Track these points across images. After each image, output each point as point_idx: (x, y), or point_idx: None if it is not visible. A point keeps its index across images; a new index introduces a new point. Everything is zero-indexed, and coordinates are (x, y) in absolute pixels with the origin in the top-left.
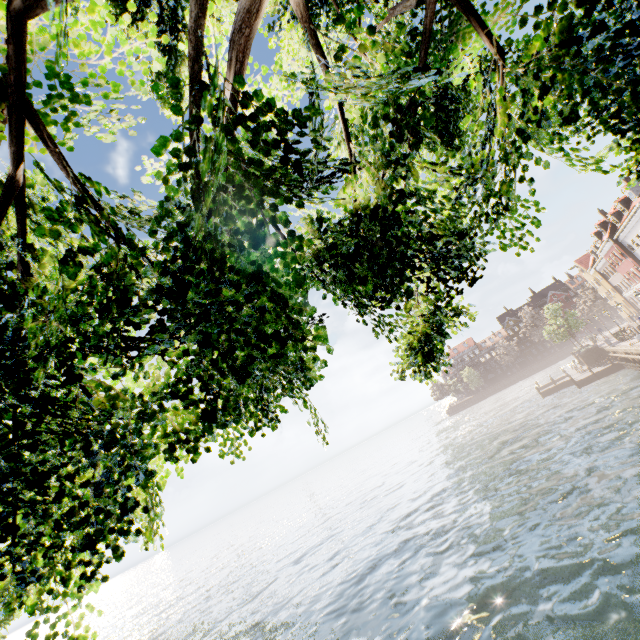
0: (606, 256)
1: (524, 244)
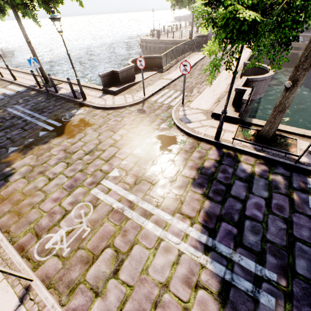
0: None
1: None
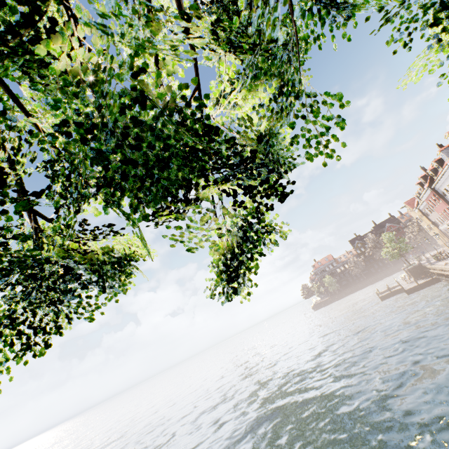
0: (426, 200)
1: (330, 150)
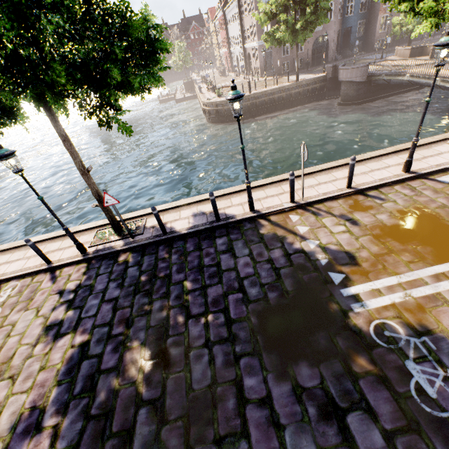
0: (219, 20)
1: None
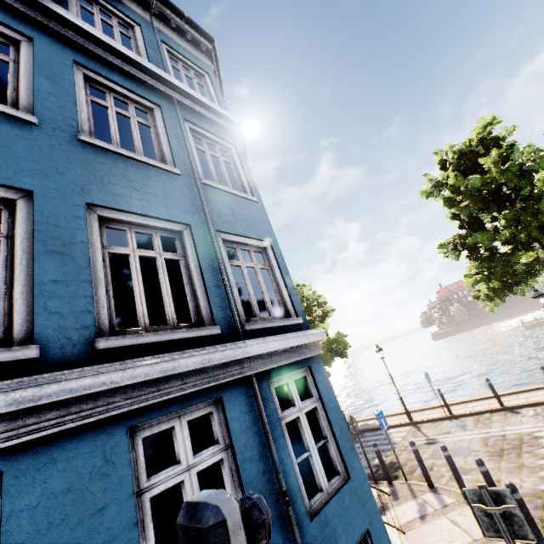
0: None
1: None
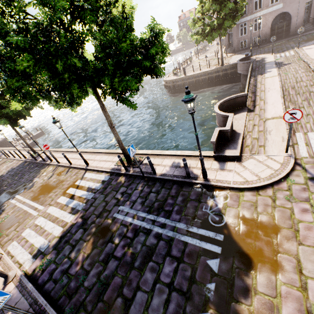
0: None
1: None
